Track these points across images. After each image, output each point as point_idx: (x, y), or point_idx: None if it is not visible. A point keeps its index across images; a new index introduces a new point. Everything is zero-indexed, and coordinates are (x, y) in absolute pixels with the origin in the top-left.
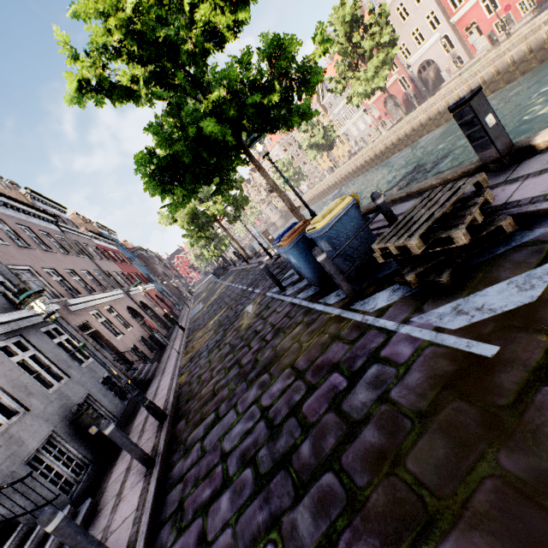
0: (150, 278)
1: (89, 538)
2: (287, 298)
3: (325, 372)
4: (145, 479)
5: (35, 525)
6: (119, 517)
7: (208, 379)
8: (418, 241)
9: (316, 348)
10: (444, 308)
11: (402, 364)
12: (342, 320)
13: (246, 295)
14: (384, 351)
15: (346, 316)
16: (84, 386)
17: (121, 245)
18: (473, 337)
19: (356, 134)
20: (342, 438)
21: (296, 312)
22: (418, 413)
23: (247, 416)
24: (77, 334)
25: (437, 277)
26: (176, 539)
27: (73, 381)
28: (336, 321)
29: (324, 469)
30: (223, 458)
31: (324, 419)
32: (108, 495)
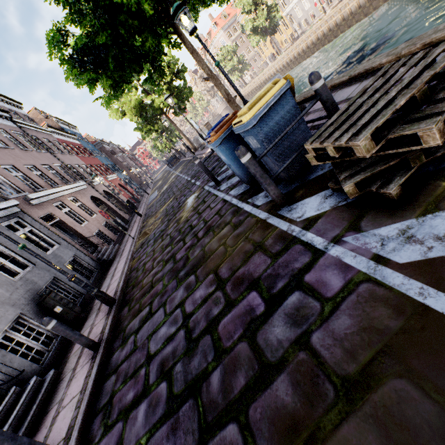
0: (113, 169)
1: (18, 441)
2: (220, 194)
3: (245, 288)
4: (92, 361)
5: (7, 393)
6: (69, 394)
7: (150, 269)
8: (368, 140)
9: (239, 256)
10: (389, 230)
11: (329, 299)
12: (268, 227)
13: (189, 187)
14: (309, 276)
15: (272, 222)
16: (50, 271)
17: (83, 139)
18: (429, 282)
19: (300, 15)
20: (252, 382)
21: (226, 211)
22: (344, 379)
23: (171, 319)
24: (40, 225)
25: (383, 188)
26: (102, 437)
27: (38, 268)
28: (262, 227)
29: (229, 417)
30: (147, 360)
31: (237, 348)
32: (68, 366)
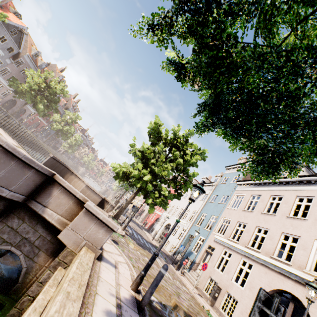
0: None
1: None
2: None
3: None
4: None
5: None
6: None
7: None
8: None
9: None
10: None
11: None
12: None
13: None
14: None
15: None
16: None
17: None
18: None
19: None
20: None
21: None
22: None
23: None
24: None
25: None
26: None
27: None
28: None
29: None
30: None
31: None
32: None
